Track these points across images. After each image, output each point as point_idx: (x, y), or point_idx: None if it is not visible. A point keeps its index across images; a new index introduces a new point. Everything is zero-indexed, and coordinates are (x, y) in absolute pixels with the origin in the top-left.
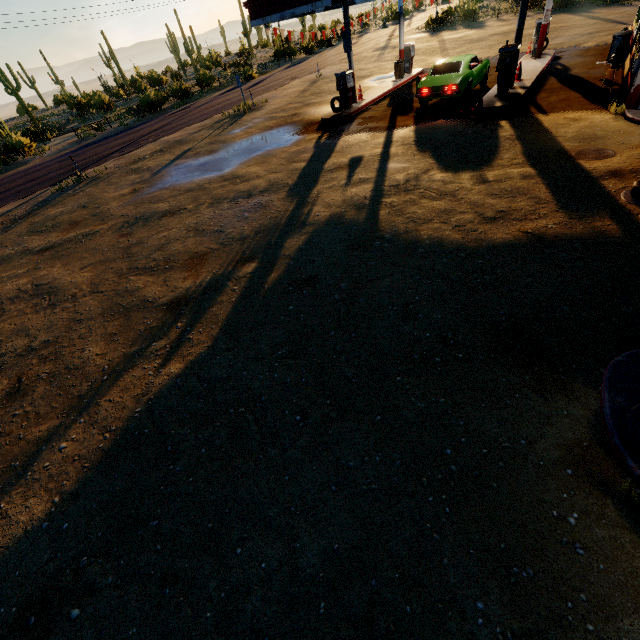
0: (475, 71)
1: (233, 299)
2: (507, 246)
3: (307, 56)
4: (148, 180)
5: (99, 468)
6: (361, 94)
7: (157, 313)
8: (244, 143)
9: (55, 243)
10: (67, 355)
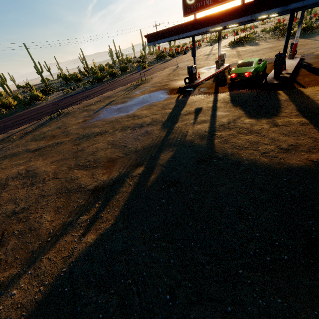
0: (260, 65)
1: (129, 190)
2: (301, 170)
3: (171, 58)
4: (92, 115)
5: (31, 318)
6: (199, 76)
7: (85, 195)
8: (140, 98)
9: (42, 147)
10: (32, 219)
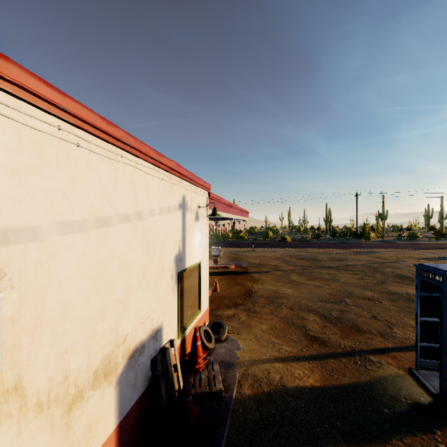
0: None
1: None
2: None
3: (366, 241)
4: None
5: None
6: None
7: None
8: None
9: None
10: None
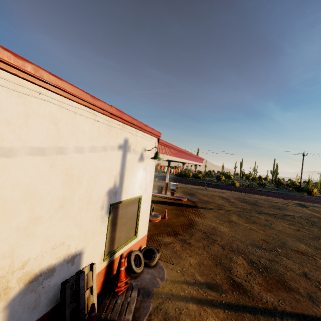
0: None
1: None
2: None
3: (308, 195)
4: None
5: None
6: None
7: None
8: None
9: None
10: None
